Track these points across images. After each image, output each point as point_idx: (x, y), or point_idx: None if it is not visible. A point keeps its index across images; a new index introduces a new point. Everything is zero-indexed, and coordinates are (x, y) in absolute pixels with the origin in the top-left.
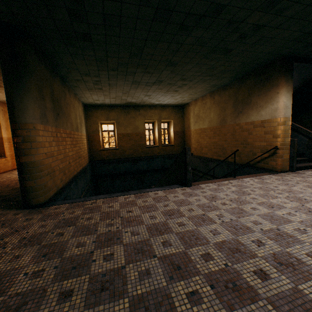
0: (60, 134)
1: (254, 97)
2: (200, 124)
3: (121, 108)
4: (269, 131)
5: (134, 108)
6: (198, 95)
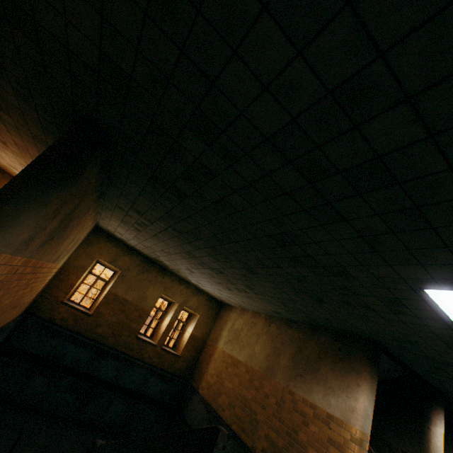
0: (24, 268)
1: (325, 367)
2: (236, 348)
3: (142, 258)
4: (336, 441)
5: (159, 269)
6: (251, 307)
